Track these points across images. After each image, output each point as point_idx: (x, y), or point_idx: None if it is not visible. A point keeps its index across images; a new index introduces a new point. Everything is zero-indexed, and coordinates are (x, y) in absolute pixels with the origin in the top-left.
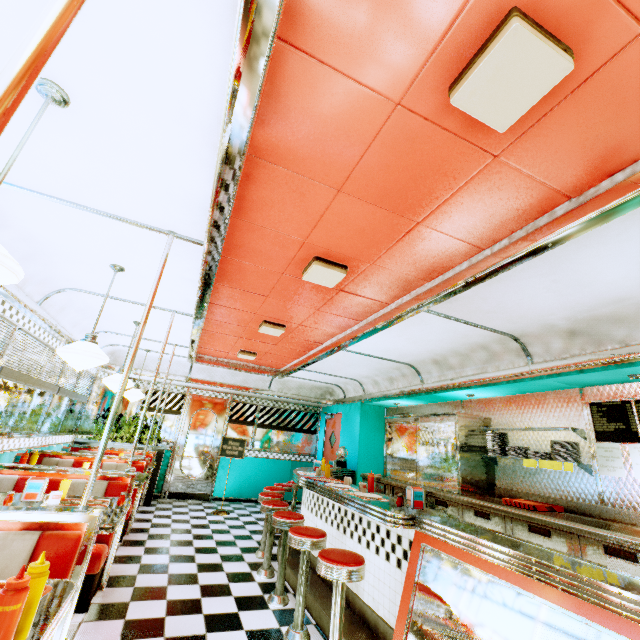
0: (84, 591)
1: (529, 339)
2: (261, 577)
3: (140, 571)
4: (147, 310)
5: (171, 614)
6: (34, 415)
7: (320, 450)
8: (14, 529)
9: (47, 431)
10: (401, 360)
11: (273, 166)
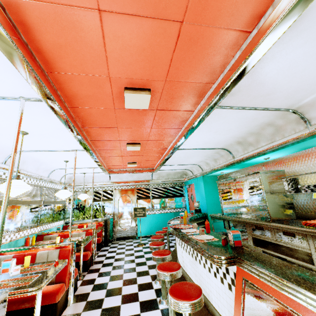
0: (53, 312)
1: (305, 108)
2: (156, 285)
3: (92, 289)
4: (12, 153)
5: None
6: (32, 217)
7: (187, 204)
8: None
9: (45, 222)
10: (217, 147)
11: (32, 3)
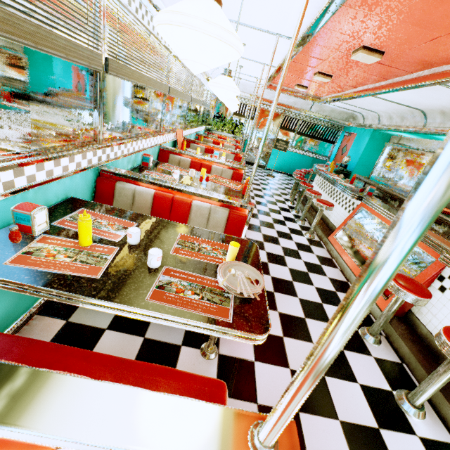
0: None
1: None
2: (289, 204)
3: None
4: (264, 87)
5: (257, 204)
6: (196, 117)
7: (333, 155)
8: (226, 168)
9: (199, 124)
10: (414, 107)
11: (347, 7)
